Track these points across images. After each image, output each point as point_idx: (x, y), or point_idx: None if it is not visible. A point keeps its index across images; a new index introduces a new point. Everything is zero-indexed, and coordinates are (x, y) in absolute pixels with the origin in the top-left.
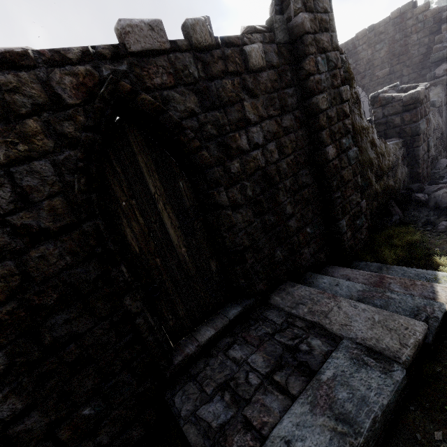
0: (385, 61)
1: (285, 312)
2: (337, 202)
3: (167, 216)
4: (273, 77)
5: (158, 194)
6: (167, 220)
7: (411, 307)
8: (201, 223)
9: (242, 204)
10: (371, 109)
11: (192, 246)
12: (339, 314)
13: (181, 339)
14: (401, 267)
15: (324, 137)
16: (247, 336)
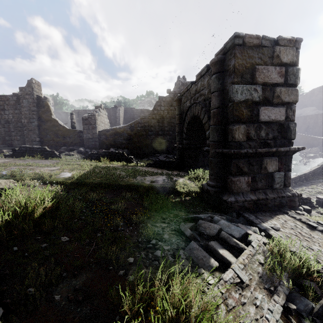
0: None
1: None
2: (24, 133)
3: None
4: (14, 102)
5: None
6: None
7: None
8: None
9: None
10: None
11: None
12: None
13: None
14: None
15: (22, 117)
16: None
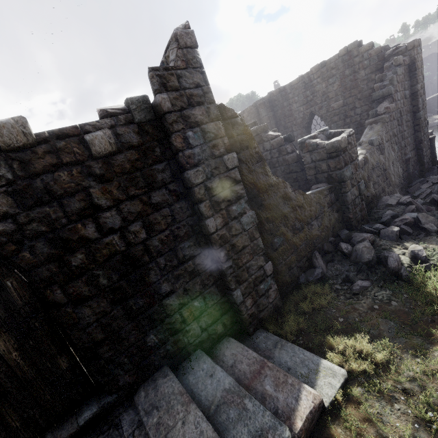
0: (339, 94)
1: (139, 417)
2: (228, 273)
3: None
4: (134, 157)
5: None
6: None
7: (256, 428)
8: (42, 320)
9: (90, 296)
10: None
11: (28, 347)
12: (178, 435)
13: None
14: (293, 346)
15: (203, 210)
16: None
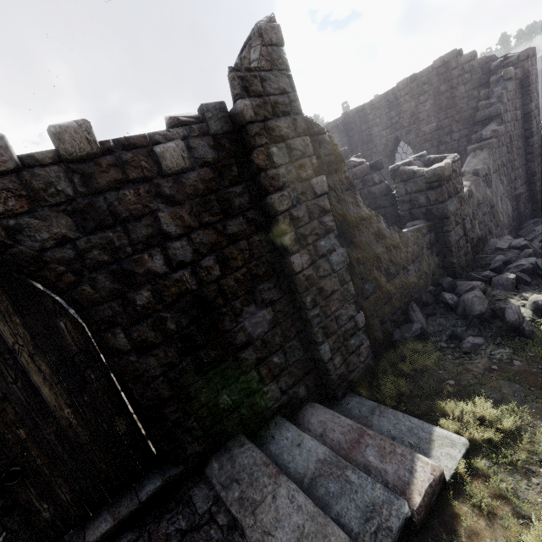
0: (432, 115)
1: (215, 492)
2: (314, 323)
3: (37, 370)
4: (208, 176)
5: (20, 344)
6: (38, 375)
7: (366, 503)
8: (99, 371)
9: (157, 343)
10: None
11: (83, 403)
12: (269, 511)
13: (65, 534)
14: (396, 412)
15: (287, 244)
16: (154, 532)
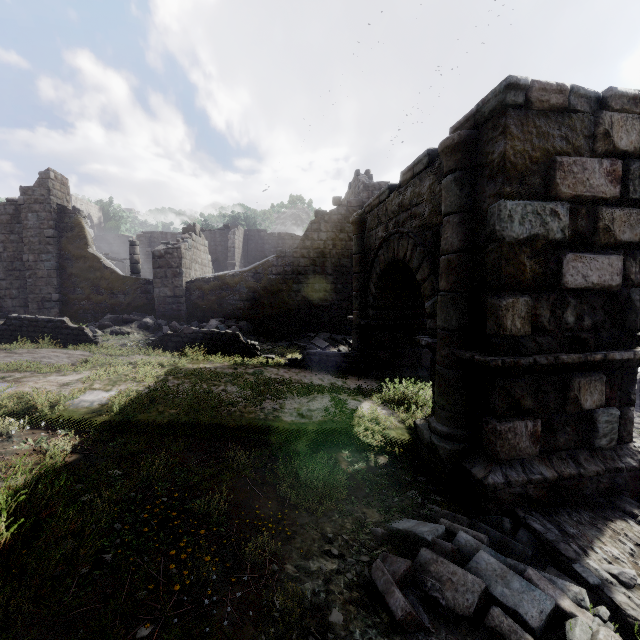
0: None
1: None
2: (28, 284)
3: None
4: (9, 219)
5: None
6: None
7: None
8: None
9: None
10: None
11: None
12: None
13: None
14: None
15: (25, 250)
16: None
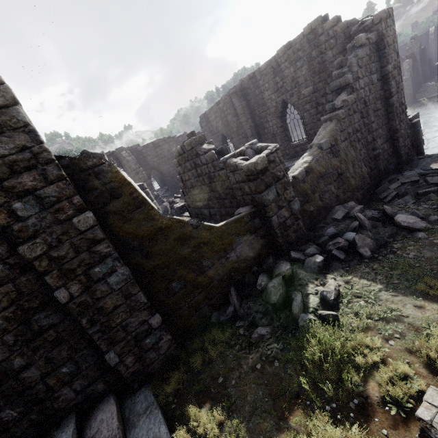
0: (308, 79)
1: None
2: (95, 338)
3: None
4: None
5: None
6: None
7: None
8: None
9: None
10: (304, 127)
11: None
12: None
13: None
14: (158, 415)
15: (49, 282)
16: None
